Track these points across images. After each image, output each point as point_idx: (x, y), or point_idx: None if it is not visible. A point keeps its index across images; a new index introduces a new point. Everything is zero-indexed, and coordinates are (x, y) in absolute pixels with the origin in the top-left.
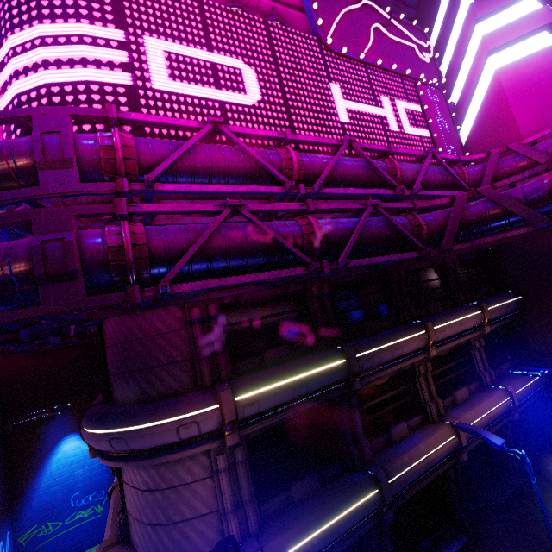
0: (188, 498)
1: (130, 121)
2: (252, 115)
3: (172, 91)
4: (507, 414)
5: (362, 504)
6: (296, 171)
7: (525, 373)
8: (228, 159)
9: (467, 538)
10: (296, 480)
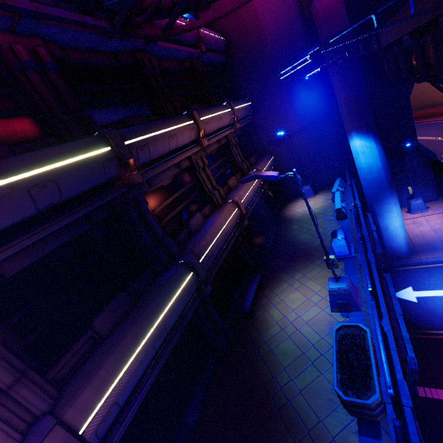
0: None
1: None
2: None
3: None
4: (261, 189)
5: (182, 292)
6: None
7: (295, 67)
8: None
9: (260, 274)
10: (97, 313)
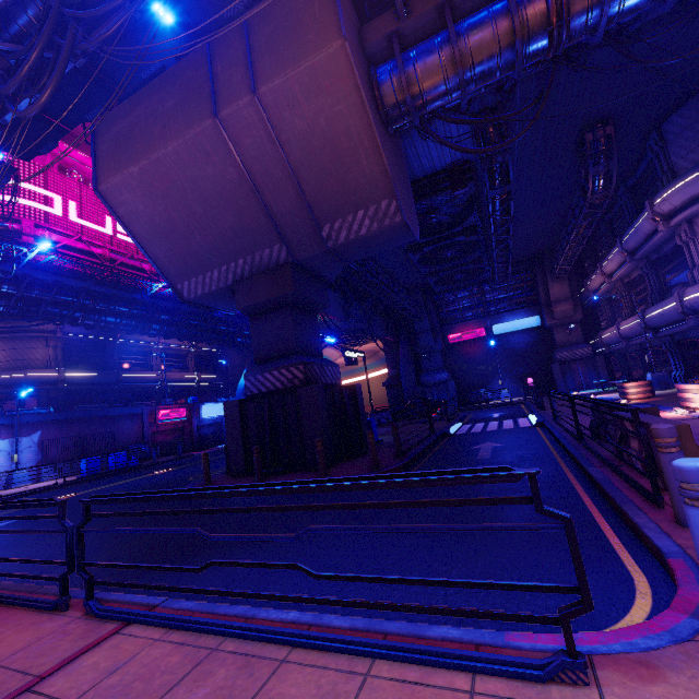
0: (34, 353)
1: (52, 229)
2: (94, 232)
3: (62, 216)
4: (196, 384)
5: (109, 375)
6: (107, 258)
7: None
8: (82, 247)
9: None
10: (81, 365)
